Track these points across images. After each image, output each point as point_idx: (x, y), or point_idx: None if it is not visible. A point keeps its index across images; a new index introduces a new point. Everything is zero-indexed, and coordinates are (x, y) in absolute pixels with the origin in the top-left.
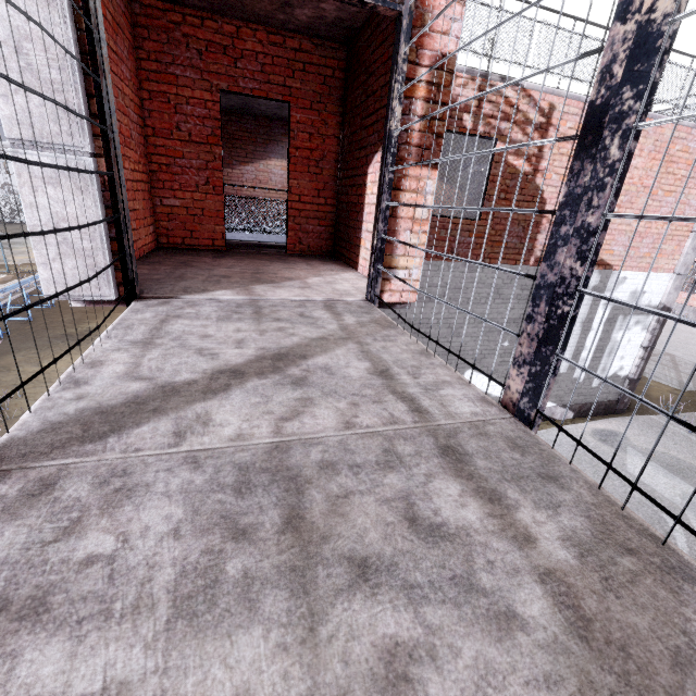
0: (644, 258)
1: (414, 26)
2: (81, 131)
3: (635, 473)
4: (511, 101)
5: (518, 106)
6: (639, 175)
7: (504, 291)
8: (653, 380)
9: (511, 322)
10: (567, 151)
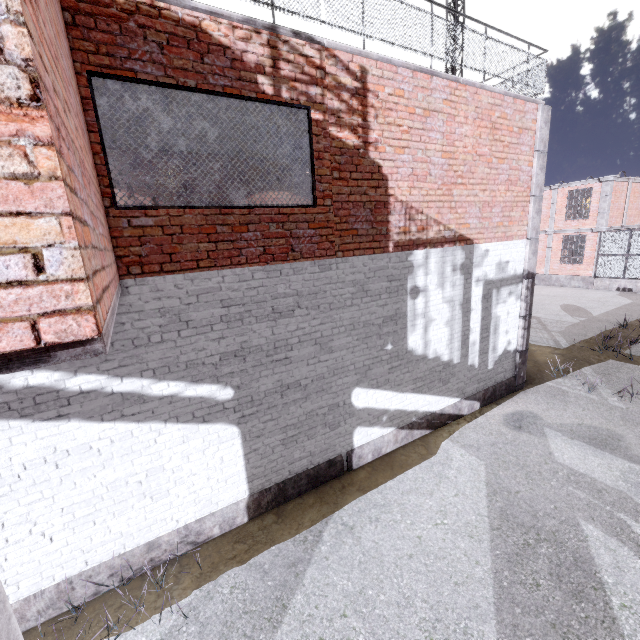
0: (498, 227)
1: None
2: None
3: (566, 462)
4: (314, 62)
5: (324, 67)
6: (471, 144)
7: (370, 287)
8: (533, 344)
9: (388, 320)
10: (394, 120)
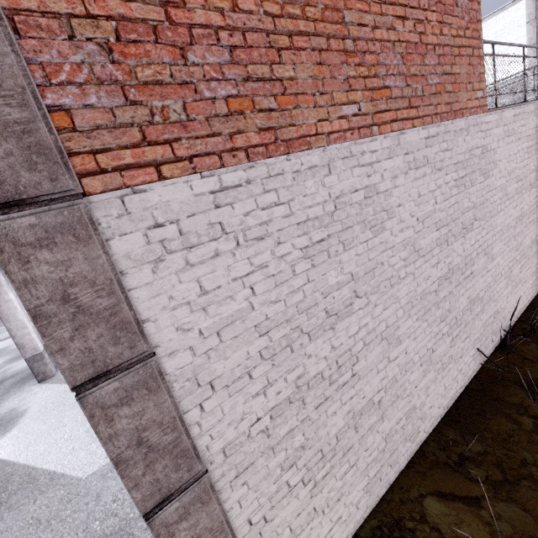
0: None
1: None
2: None
3: None
4: None
5: None
6: None
7: None
8: None
9: None
10: None
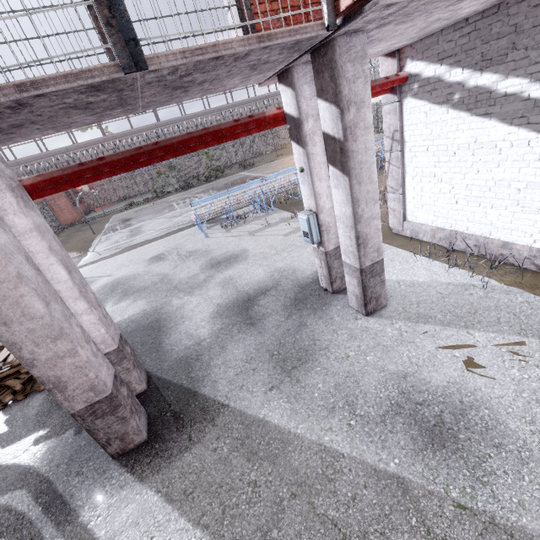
0: None
1: None
2: None
3: None
4: None
5: None
6: None
7: None
8: None
9: None
10: None
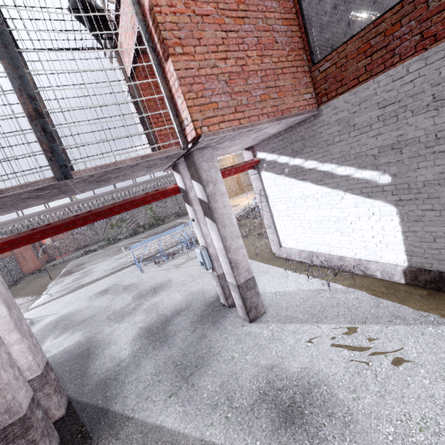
0: None
1: (143, 12)
2: (142, 126)
3: None
4: None
5: None
6: None
7: None
8: None
9: None
10: None
